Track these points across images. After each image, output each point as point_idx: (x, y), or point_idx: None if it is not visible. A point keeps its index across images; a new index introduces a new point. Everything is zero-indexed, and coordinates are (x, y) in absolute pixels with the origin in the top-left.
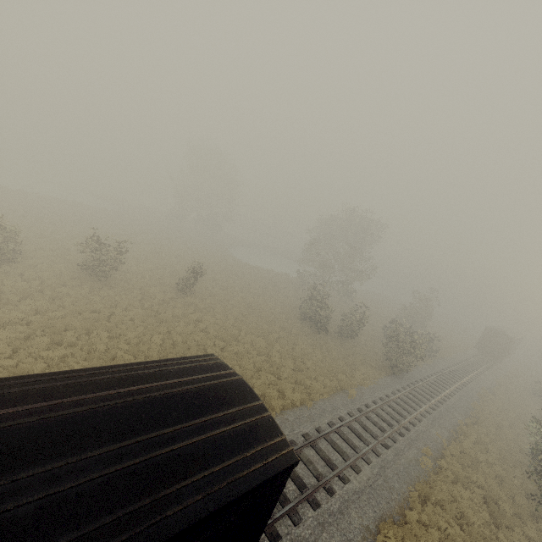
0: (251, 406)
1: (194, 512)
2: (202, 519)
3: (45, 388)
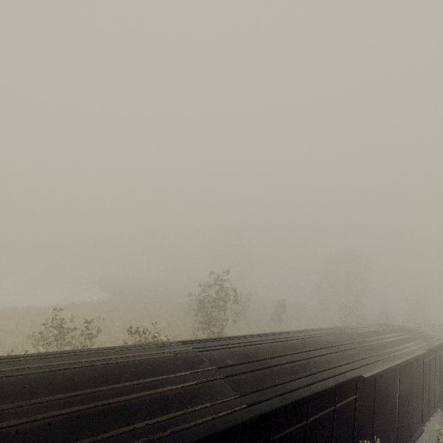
0: (418, 330)
1: (435, 343)
2: (438, 344)
3: (372, 325)
